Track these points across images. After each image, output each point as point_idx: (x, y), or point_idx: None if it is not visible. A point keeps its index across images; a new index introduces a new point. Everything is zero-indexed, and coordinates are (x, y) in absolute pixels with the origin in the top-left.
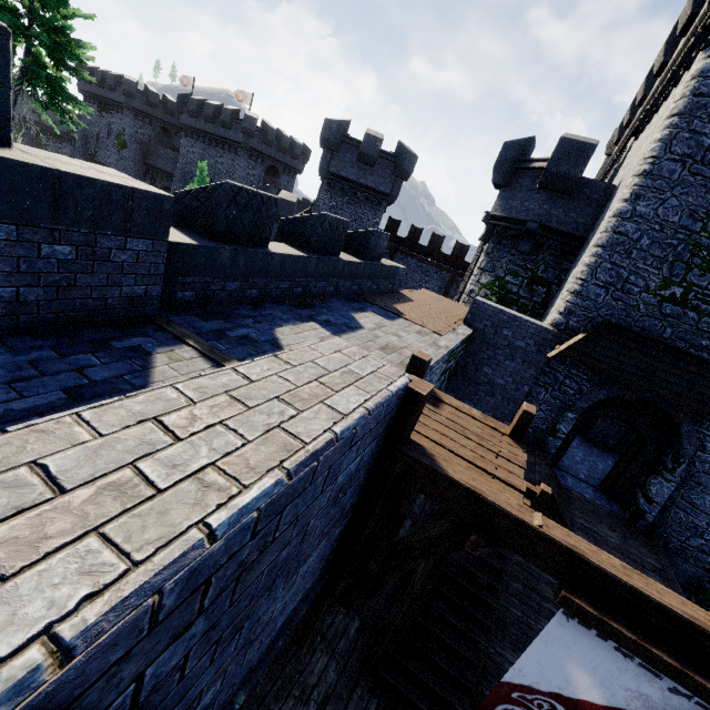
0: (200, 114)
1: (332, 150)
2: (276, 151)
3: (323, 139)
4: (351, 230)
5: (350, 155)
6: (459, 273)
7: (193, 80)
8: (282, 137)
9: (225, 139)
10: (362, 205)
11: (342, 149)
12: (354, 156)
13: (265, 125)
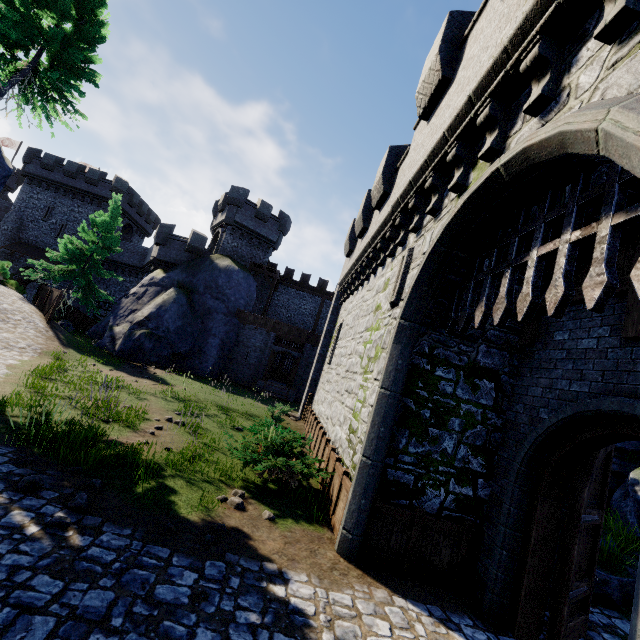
0: (56, 168)
1: (239, 206)
2: (136, 213)
3: (231, 198)
4: (254, 262)
5: (249, 212)
6: (327, 297)
7: (20, 143)
8: (143, 202)
9: (88, 192)
10: (256, 248)
11: (244, 207)
12: (252, 214)
13: (132, 190)
